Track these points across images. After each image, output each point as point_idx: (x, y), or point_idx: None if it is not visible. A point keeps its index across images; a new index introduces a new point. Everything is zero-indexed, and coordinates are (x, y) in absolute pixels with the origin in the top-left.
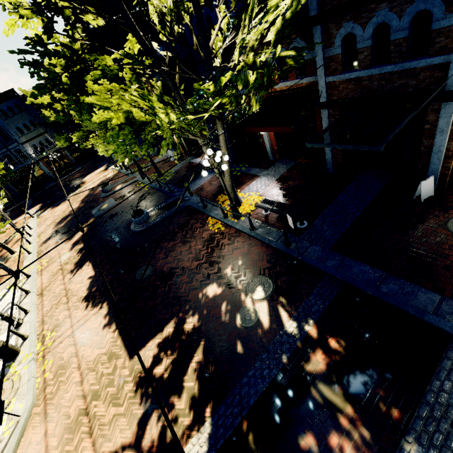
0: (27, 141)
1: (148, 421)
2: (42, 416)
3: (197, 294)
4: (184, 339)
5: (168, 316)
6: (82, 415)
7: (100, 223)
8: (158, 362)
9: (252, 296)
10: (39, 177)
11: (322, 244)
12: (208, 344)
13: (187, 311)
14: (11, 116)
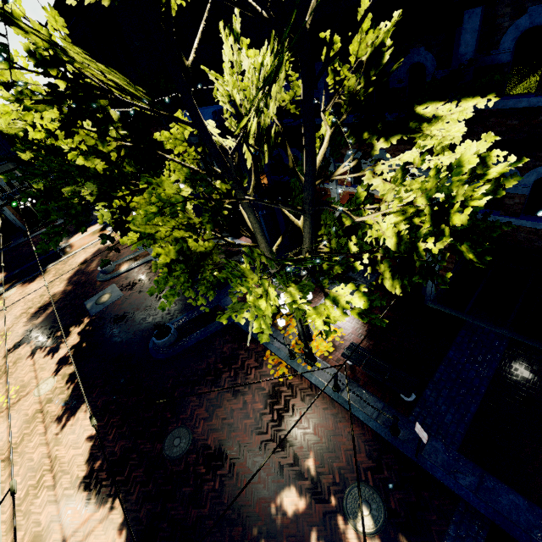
0: None
1: None
2: None
3: (268, 504)
4: None
5: None
6: None
7: (100, 329)
8: None
9: (355, 524)
10: (2, 227)
11: (444, 439)
12: None
13: (256, 539)
14: None
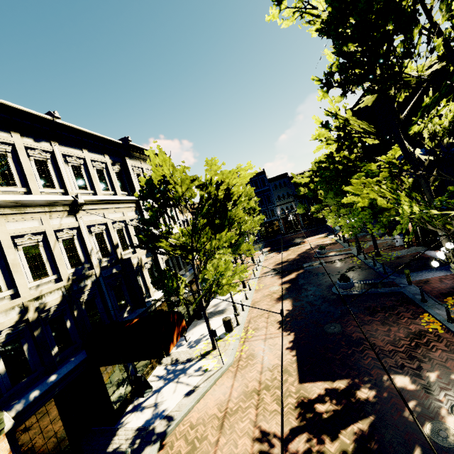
0: (280, 205)
1: (298, 434)
2: (233, 375)
3: (382, 374)
4: (352, 401)
5: (343, 373)
6: (255, 392)
7: (307, 275)
8: (321, 401)
9: None
10: (275, 229)
11: None
12: (378, 423)
13: (365, 381)
14: (278, 188)
